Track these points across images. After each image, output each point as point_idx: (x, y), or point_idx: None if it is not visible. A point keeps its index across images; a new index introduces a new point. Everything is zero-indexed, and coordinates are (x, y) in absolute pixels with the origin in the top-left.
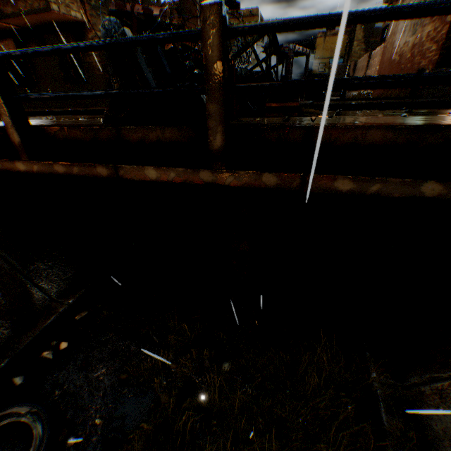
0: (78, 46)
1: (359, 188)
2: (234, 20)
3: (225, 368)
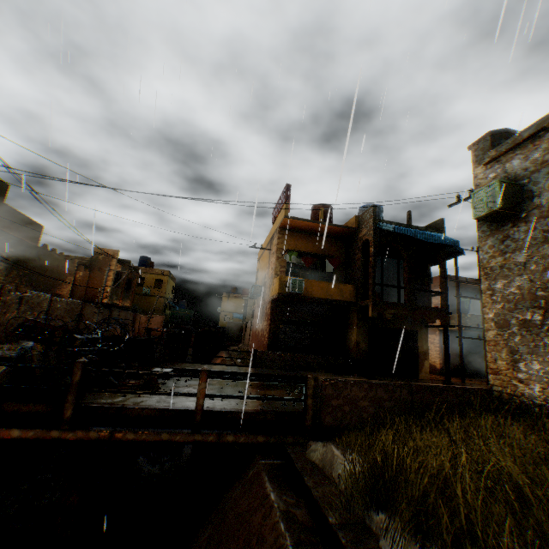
0: (4, 363)
1: (137, 437)
2: (146, 273)
3: None
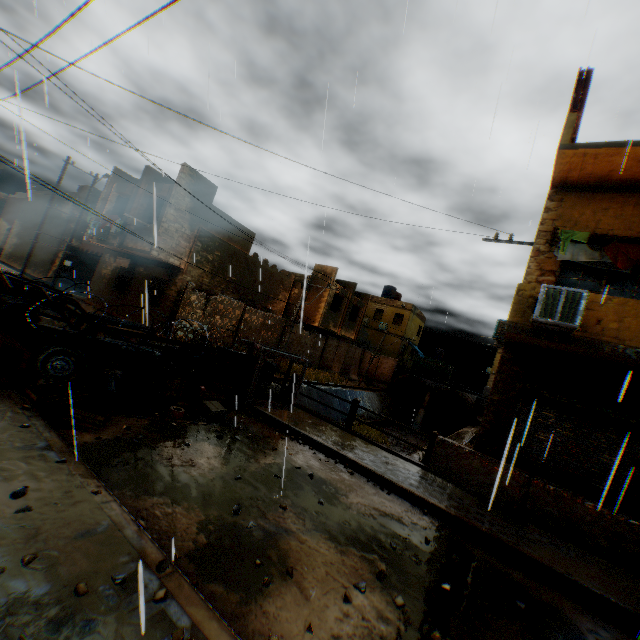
0: None
1: None
2: (386, 305)
3: None
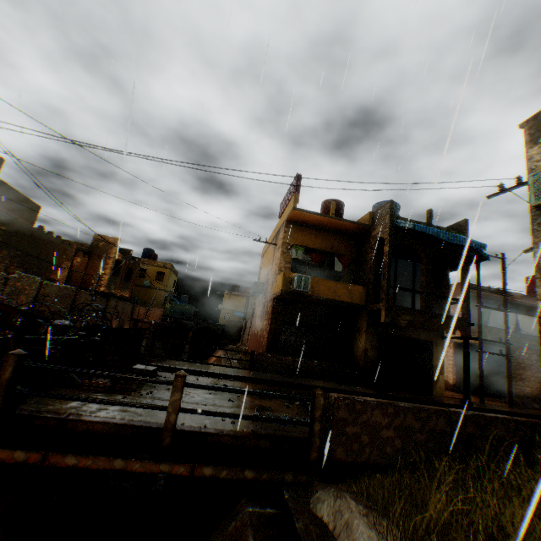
0: None
1: (81, 462)
2: (148, 265)
3: None
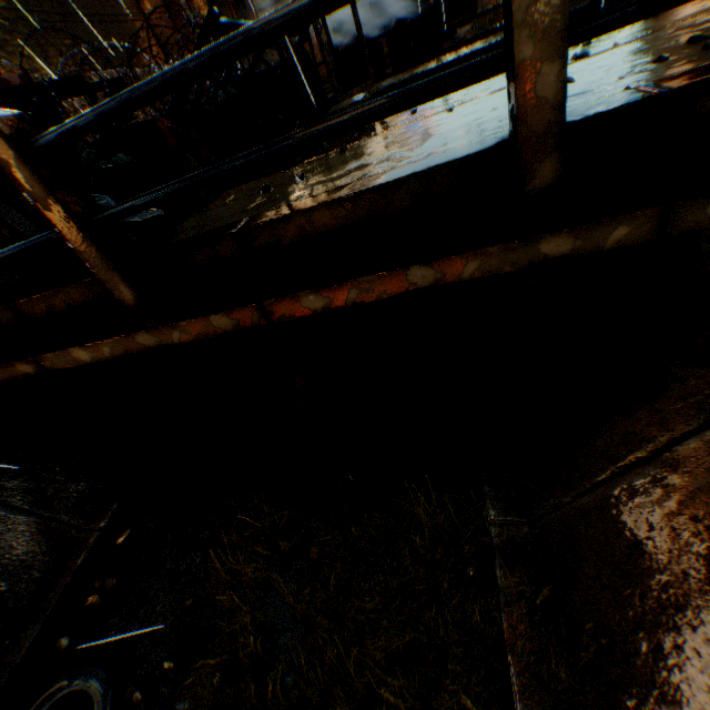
0: None
1: (334, 301)
2: None
3: (313, 555)
